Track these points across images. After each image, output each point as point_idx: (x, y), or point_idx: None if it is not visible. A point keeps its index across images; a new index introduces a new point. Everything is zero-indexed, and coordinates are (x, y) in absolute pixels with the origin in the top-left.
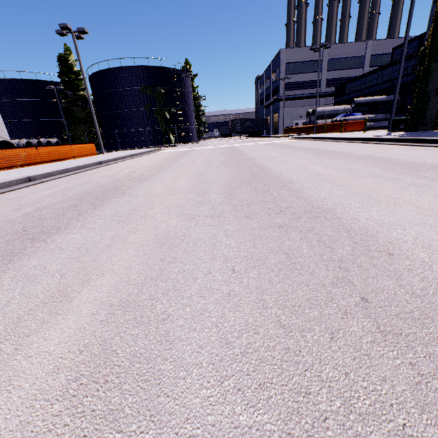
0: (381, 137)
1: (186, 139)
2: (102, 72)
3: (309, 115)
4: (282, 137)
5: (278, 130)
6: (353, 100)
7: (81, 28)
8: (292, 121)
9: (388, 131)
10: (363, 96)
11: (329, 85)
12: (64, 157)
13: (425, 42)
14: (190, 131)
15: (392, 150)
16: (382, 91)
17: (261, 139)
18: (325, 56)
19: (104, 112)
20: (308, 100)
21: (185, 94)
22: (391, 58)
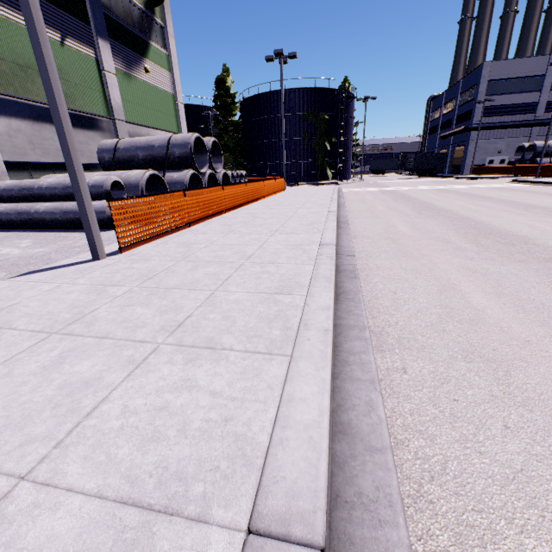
0: None
1: (342, 175)
2: (262, 96)
3: (520, 150)
4: (482, 178)
5: (462, 168)
6: None
7: (292, 53)
8: (485, 157)
9: None
10: None
11: (550, 109)
12: (272, 192)
13: None
14: (347, 165)
15: None
16: None
17: (454, 181)
18: (550, 70)
19: (254, 141)
20: (514, 130)
21: (348, 121)
22: None
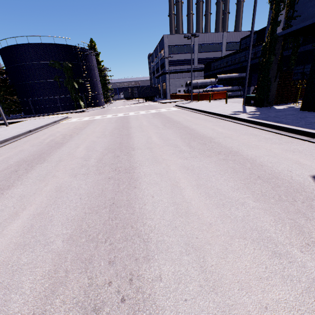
0: (240, 117)
1: (95, 104)
2: (11, 48)
3: (187, 85)
4: (168, 102)
5: (166, 95)
6: (217, 76)
7: None
8: (176, 89)
9: (243, 104)
10: (223, 72)
11: (200, 62)
12: None
13: (265, 39)
14: (98, 97)
15: (253, 140)
16: (235, 69)
17: (152, 105)
18: (196, 41)
19: (17, 82)
20: (186, 74)
21: (90, 68)
22: (240, 46)
